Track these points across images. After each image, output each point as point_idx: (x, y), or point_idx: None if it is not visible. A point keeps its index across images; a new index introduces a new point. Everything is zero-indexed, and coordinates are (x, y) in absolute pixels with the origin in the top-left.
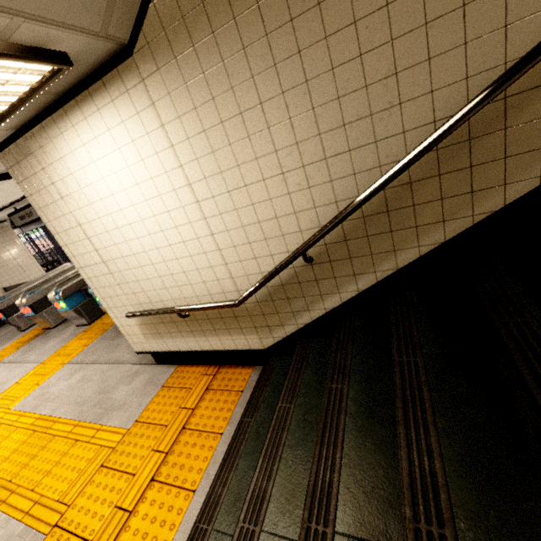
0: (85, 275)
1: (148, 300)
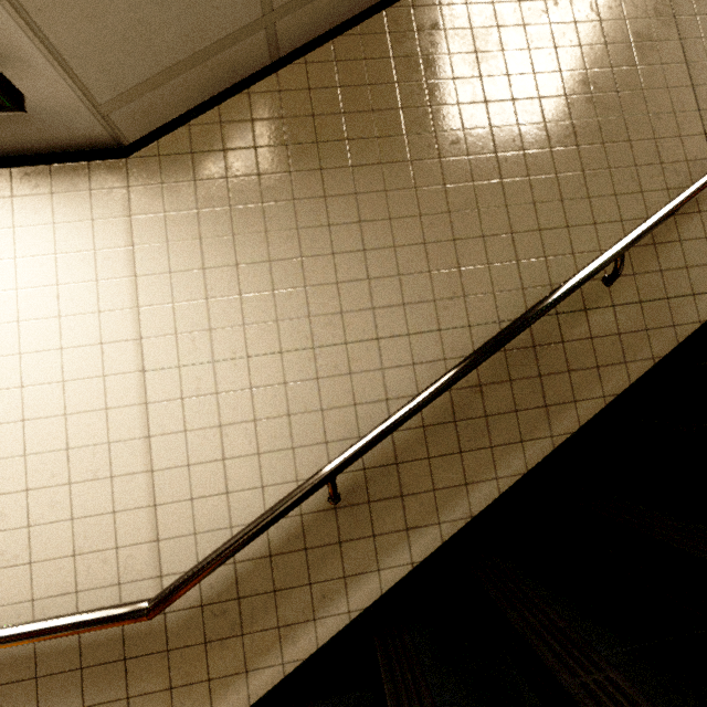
0: None
1: None
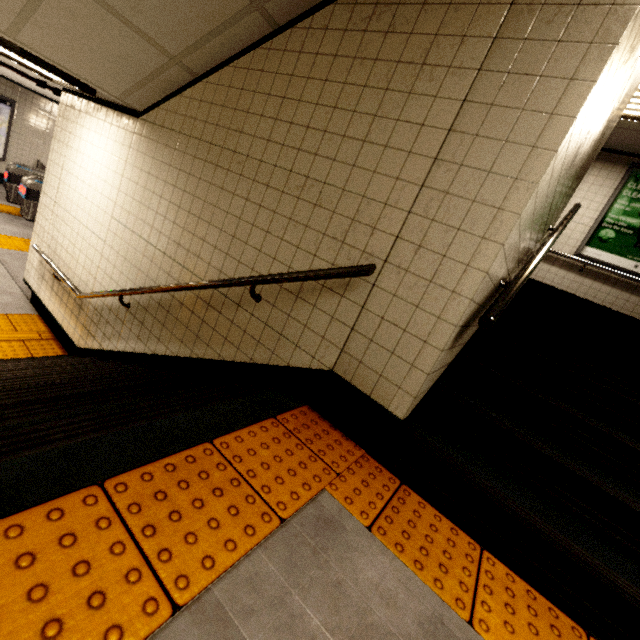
0: (42, 199)
1: (55, 249)
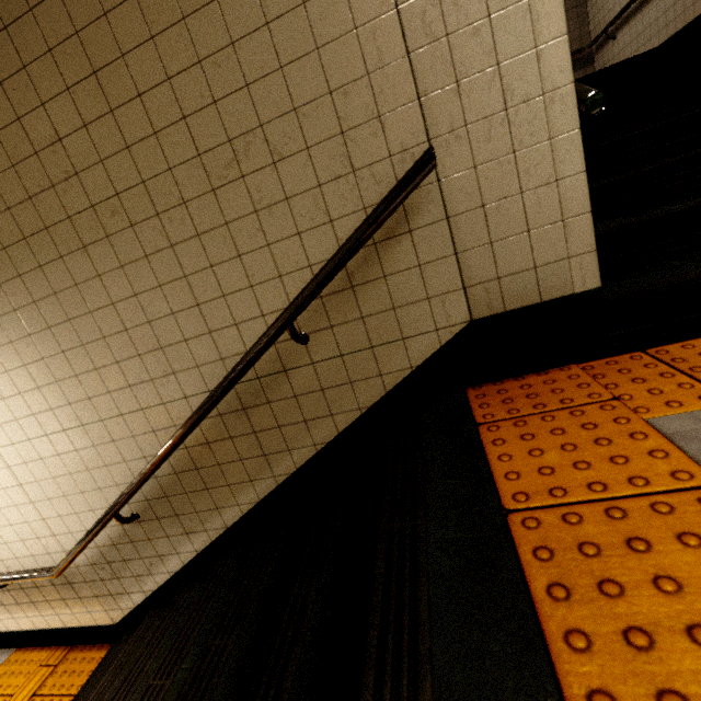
0: None
1: None
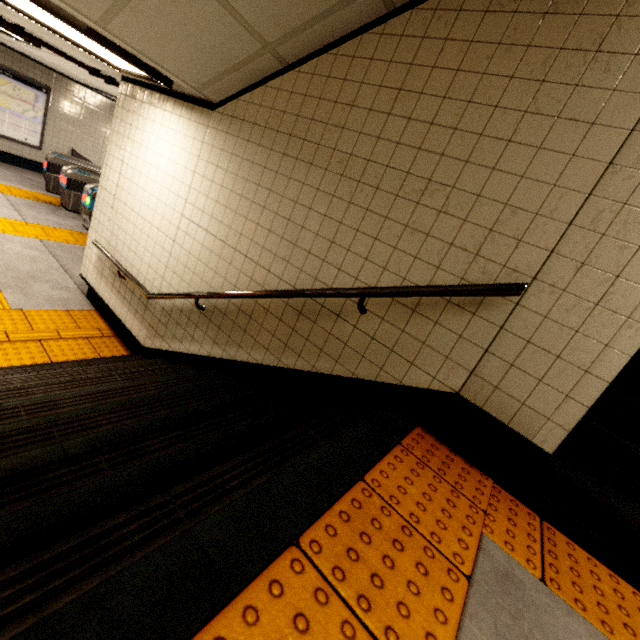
0: (99, 194)
1: (115, 246)
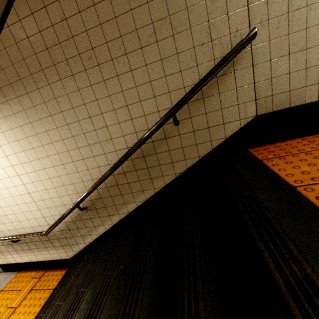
0: None
1: None
